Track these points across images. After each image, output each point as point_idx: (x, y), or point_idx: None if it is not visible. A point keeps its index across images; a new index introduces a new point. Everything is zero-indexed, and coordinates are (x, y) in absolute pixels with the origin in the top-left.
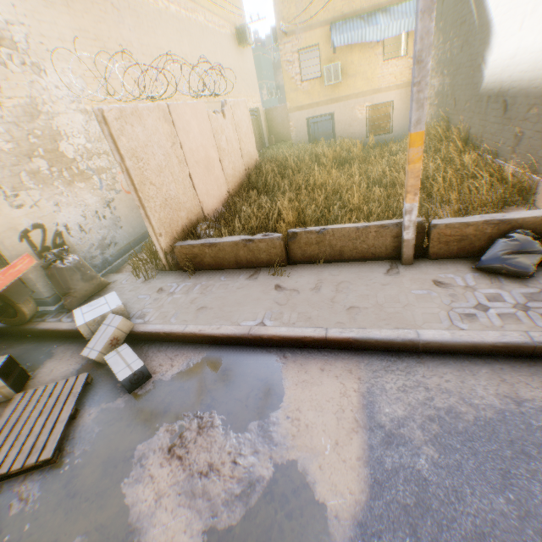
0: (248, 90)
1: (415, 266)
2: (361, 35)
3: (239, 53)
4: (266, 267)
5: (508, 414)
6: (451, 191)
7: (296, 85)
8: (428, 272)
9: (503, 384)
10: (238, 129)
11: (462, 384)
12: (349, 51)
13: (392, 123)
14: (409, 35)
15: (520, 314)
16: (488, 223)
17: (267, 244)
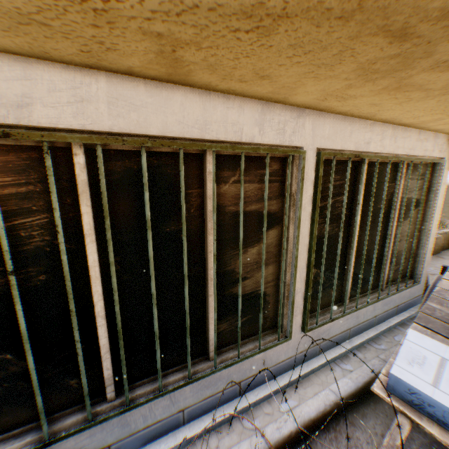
0: None
1: None
2: None
3: None
4: (434, 254)
5: None
6: None
7: None
8: None
9: None
10: None
11: None
12: None
13: None
14: None
15: None
16: None
17: (438, 240)
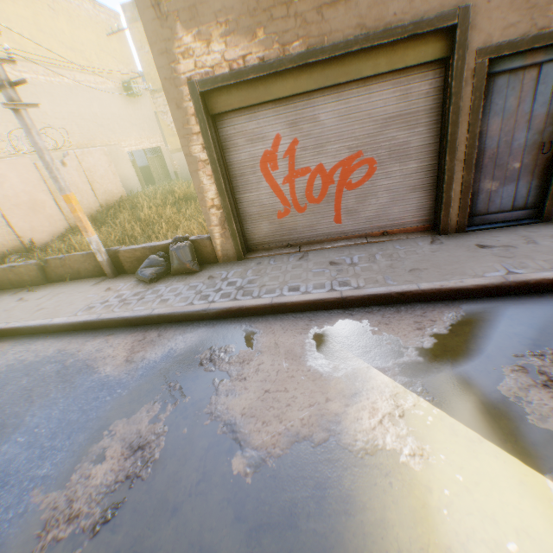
0: (143, 132)
1: (115, 279)
2: None
3: (128, 102)
4: (34, 286)
5: (48, 358)
6: None
7: (173, 131)
8: (115, 282)
9: (68, 344)
10: (90, 173)
11: (49, 346)
12: None
13: None
14: None
15: (116, 304)
16: (146, 249)
17: (26, 268)
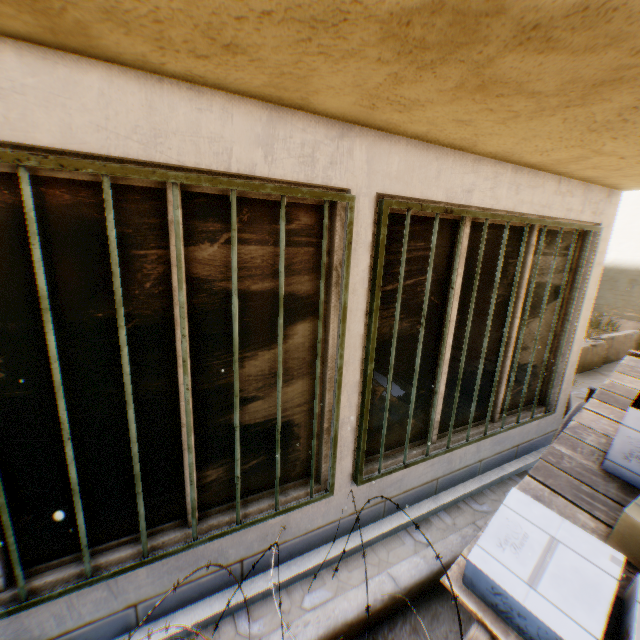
0: None
1: None
2: None
3: None
4: (592, 369)
5: None
6: None
7: None
8: None
9: None
10: None
11: None
12: None
13: None
14: None
15: None
16: None
17: (600, 348)
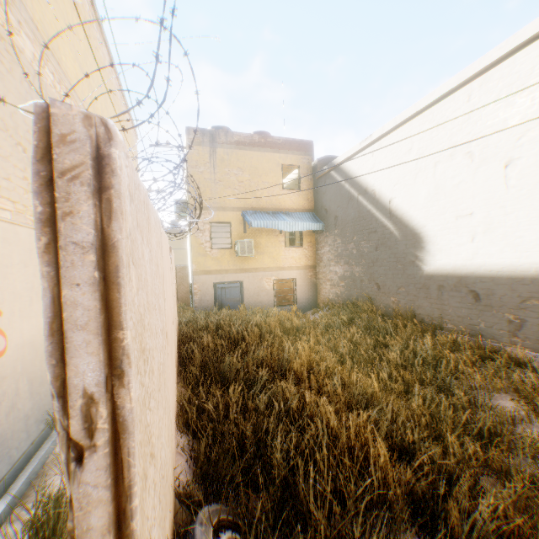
0: None
1: None
2: (274, 223)
3: None
4: None
5: None
6: (478, 376)
7: (205, 251)
8: None
9: None
10: None
11: None
12: (257, 233)
13: (296, 296)
14: (303, 233)
15: None
16: None
17: None
